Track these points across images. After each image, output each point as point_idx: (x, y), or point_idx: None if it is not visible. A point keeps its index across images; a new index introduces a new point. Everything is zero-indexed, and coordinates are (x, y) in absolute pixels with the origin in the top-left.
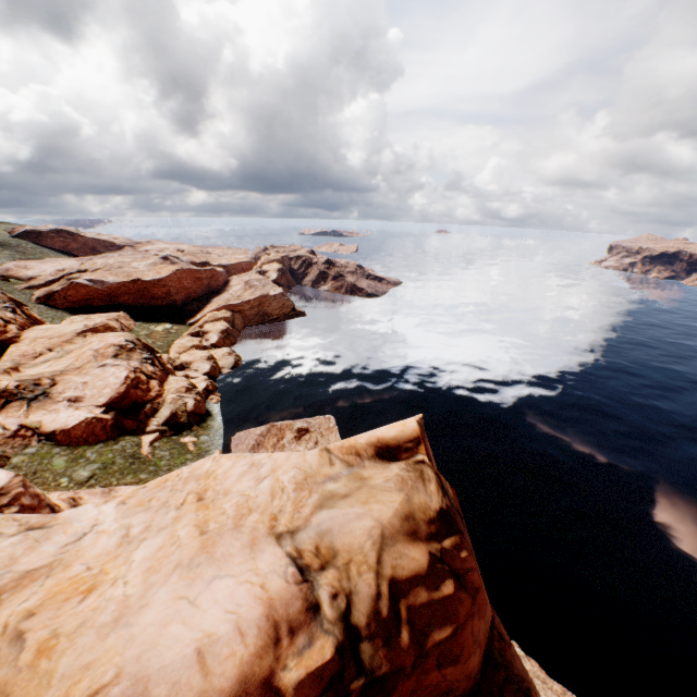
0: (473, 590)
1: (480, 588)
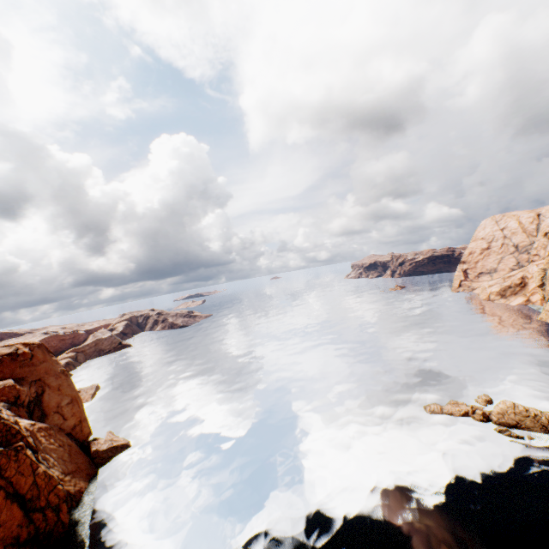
0: (3, 361)
1: (6, 361)
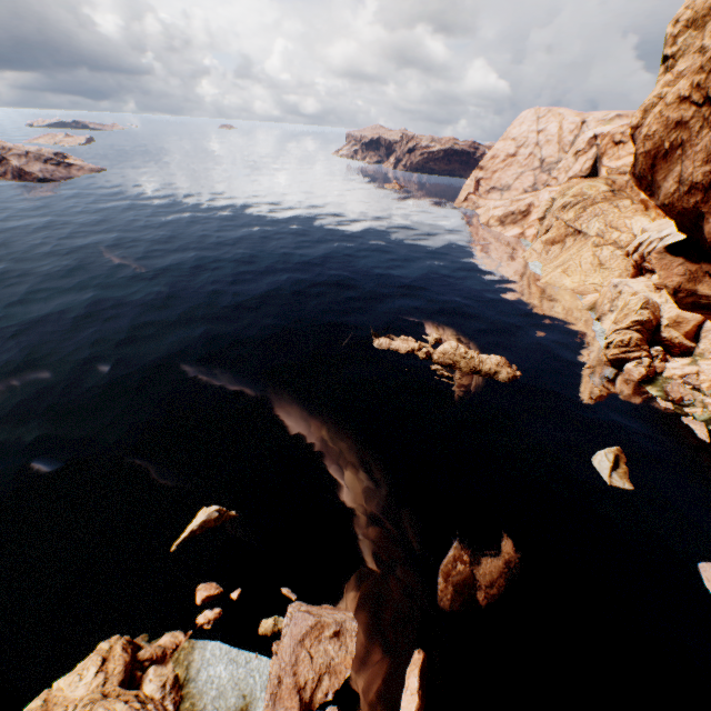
0: None
1: None
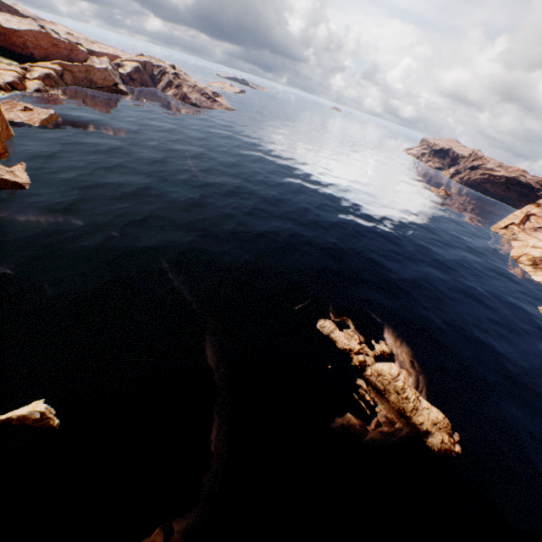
0: None
1: None
